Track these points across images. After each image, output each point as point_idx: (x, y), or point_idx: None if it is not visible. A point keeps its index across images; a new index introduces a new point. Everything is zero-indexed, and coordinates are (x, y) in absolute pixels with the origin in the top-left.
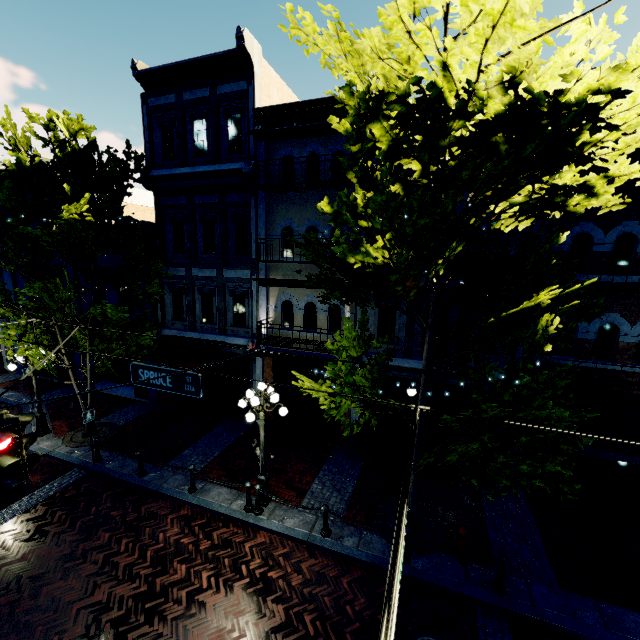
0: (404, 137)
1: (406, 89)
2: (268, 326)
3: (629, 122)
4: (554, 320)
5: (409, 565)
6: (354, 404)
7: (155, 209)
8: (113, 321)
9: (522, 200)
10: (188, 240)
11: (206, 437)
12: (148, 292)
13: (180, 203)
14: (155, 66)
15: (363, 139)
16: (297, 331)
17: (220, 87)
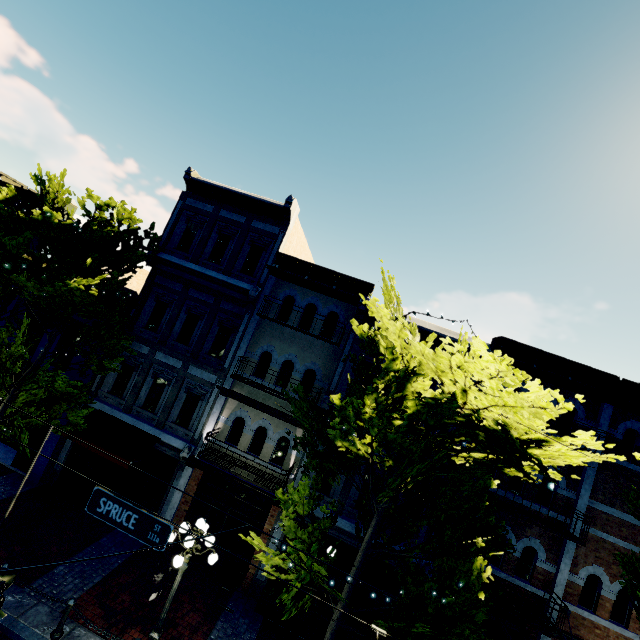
0: (425, 410)
1: (441, 397)
2: (212, 435)
3: (554, 455)
4: (487, 568)
5: None
6: (294, 576)
7: (146, 282)
8: (54, 390)
9: (478, 457)
10: (166, 323)
11: (89, 549)
12: (104, 365)
13: (174, 288)
14: (207, 181)
15: (371, 345)
16: (244, 457)
17: (256, 221)
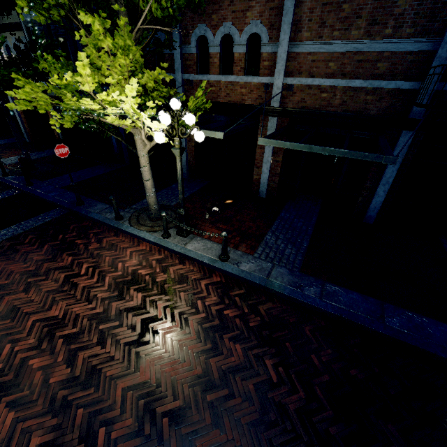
0: None
1: None
2: None
3: None
4: None
5: (3, 177)
6: None
7: None
8: None
9: None
10: None
11: None
12: None
13: None
14: None
15: None
16: None
17: None
